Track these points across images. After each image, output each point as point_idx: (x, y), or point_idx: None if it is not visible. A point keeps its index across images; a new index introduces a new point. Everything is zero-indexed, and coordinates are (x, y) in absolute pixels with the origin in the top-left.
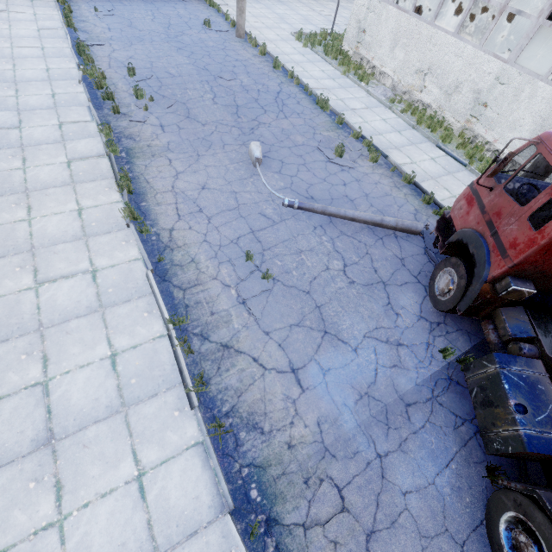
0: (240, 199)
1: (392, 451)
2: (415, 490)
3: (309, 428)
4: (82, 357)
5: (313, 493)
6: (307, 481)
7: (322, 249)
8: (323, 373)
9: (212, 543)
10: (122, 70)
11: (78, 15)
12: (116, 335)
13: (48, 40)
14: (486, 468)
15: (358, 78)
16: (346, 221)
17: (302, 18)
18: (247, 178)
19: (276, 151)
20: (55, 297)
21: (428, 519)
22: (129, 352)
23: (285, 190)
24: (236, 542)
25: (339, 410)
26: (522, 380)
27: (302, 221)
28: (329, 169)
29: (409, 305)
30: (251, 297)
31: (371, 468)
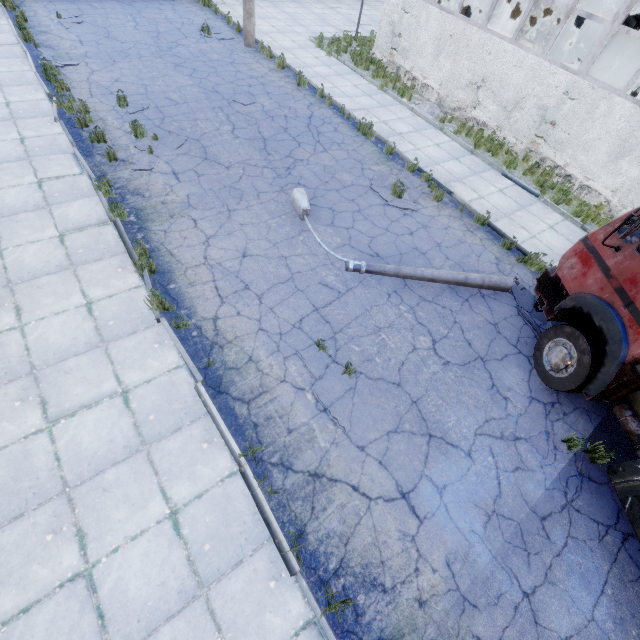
0: (292, 266)
1: (539, 585)
2: (575, 633)
3: (438, 572)
4: (131, 523)
5: None
6: None
7: (403, 323)
8: (439, 492)
9: None
10: (108, 98)
11: (36, 25)
12: (172, 482)
13: (1, 61)
14: None
15: (398, 93)
16: (422, 282)
17: (317, 18)
18: (296, 236)
19: (323, 196)
20: (78, 439)
21: None
22: (194, 505)
23: (343, 248)
24: None
25: (468, 541)
26: None
27: (372, 287)
28: (390, 215)
29: (516, 385)
30: (333, 400)
31: (520, 614)
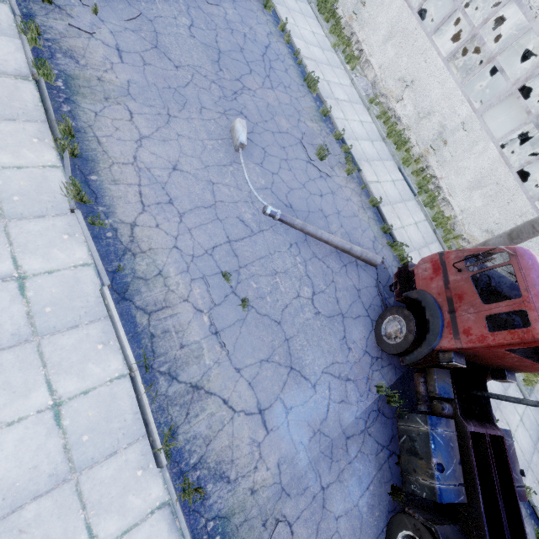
0: (217, 194)
1: (333, 482)
2: (344, 514)
3: (270, 470)
4: (9, 410)
5: (269, 534)
6: (265, 523)
7: (295, 272)
8: (286, 412)
9: None
10: None
11: None
12: (60, 376)
13: None
14: (392, 487)
15: (345, 58)
16: (319, 241)
17: None
18: (227, 165)
19: (259, 134)
20: None
21: (350, 536)
22: (79, 399)
23: (265, 190)
24: None
25: (296, 450)
26: (442, 440)
27: (279, 234)
28: (310, 172)
29: (359, 340)
30: (225, 326)
31: (316, 501)
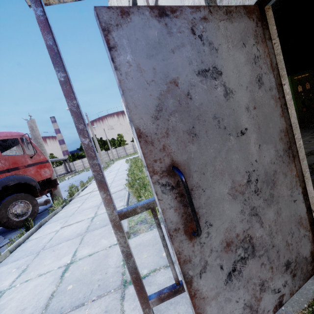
0: None
1: None
2: None
3: None
4: None
5: None
6: None
7: None
8: None
9: None
10: None
11: (62, 182)
12: None
13: None
14: None
15: None
16: None
17: None
18: None
19: None
20: None
21: None
22: None
23: None
24: None
25: None
26: None
27: None
28: None
29: None
30: None
31: None
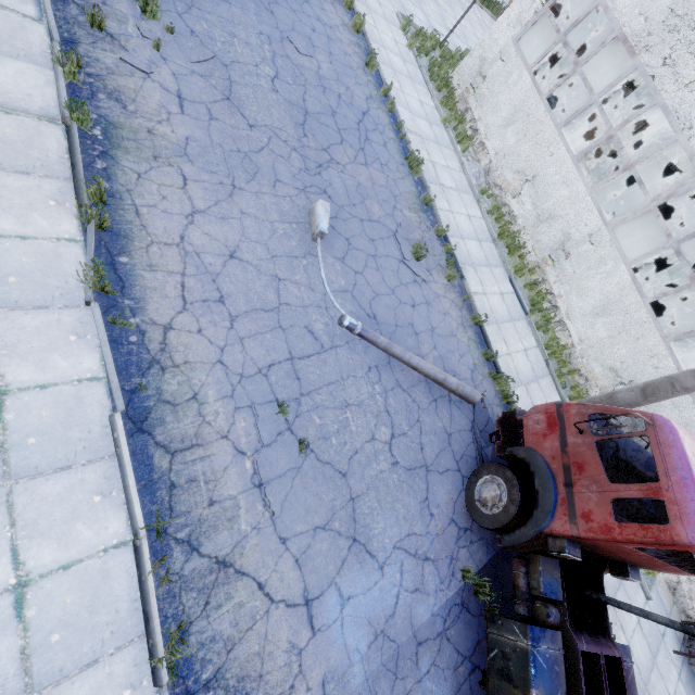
0: (283, 294)
1: None
2: None
3: (311, 692)
4: None
5: None
6: None
7: (372, 406)
8: (342, 604)
9: None
10: None
11: None
12: (33, 540)
13: None
14: None
15: (456, 137)
16: (405, 365)
17: None
18: (300, 256)
19: (345, 220)
20: None
21: None
22: (55, 577)
23: (345, 294)
24: None
25: (350, 660)
26: (545, 662)
27: (357, 353)
28: (402, 275)
29: (445, 503)
30: (272, 477)
31: None
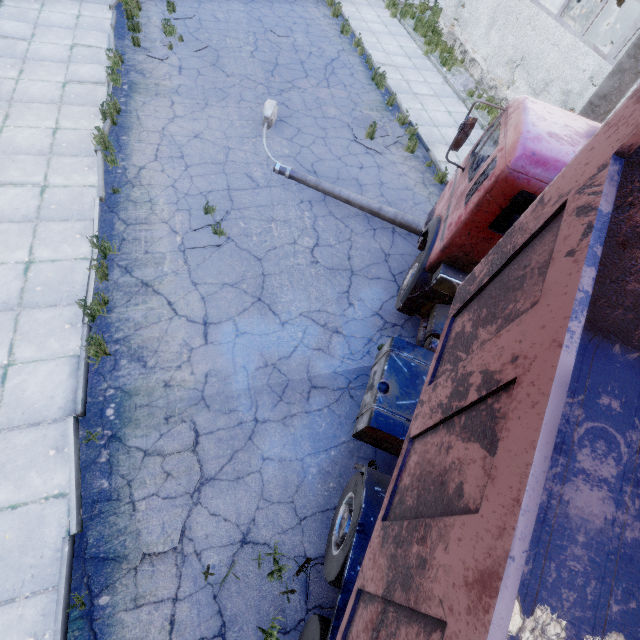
0: (231, 156)
1: (273, 421)
2: (278, 459)
3: (195, 376)
4: None
5: (169, 430)
6: (168, 418)
7: (298, 223)
8: (237, 334)
9: (50, 437)
10: (163, 4)
11: None
12: (41, 246)
13: None
14: (368, 465)
15: (441, 62)
16: (342, 203)
17: None
18: (251, 137)
19: (298, 118)
20: None
21: (277, 487)
22: (47, 264)
23: (287, 158)
24: (68, 441)
25: (235, 370)
26: (407, 367)
27: (290, 192)
28: (351, 149)
29: (369, 299)
30: (195, 247)
31: (241, 428)
